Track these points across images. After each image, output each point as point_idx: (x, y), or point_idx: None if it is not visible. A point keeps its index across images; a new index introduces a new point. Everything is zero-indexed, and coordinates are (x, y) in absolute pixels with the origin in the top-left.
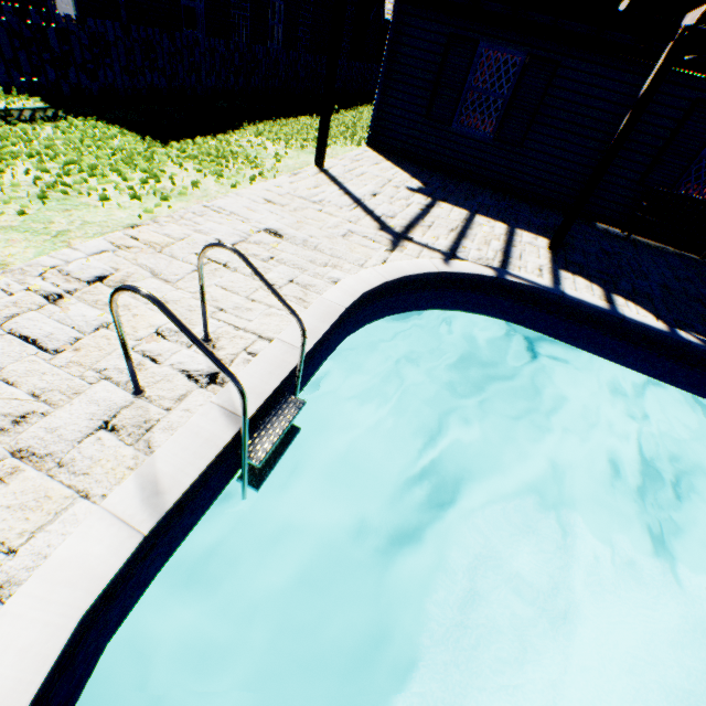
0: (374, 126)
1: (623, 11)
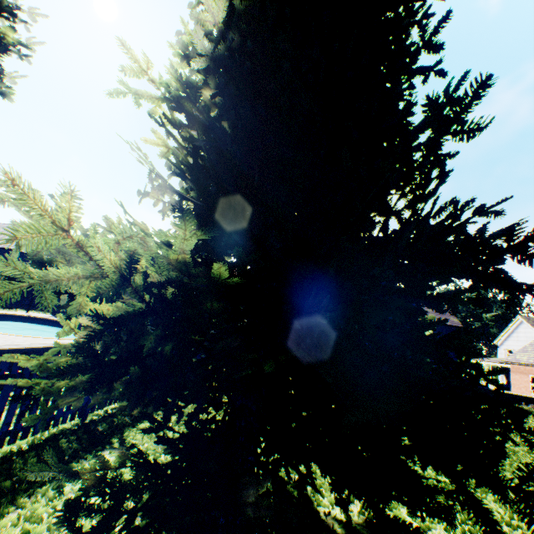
0: (54, 311)
1: None
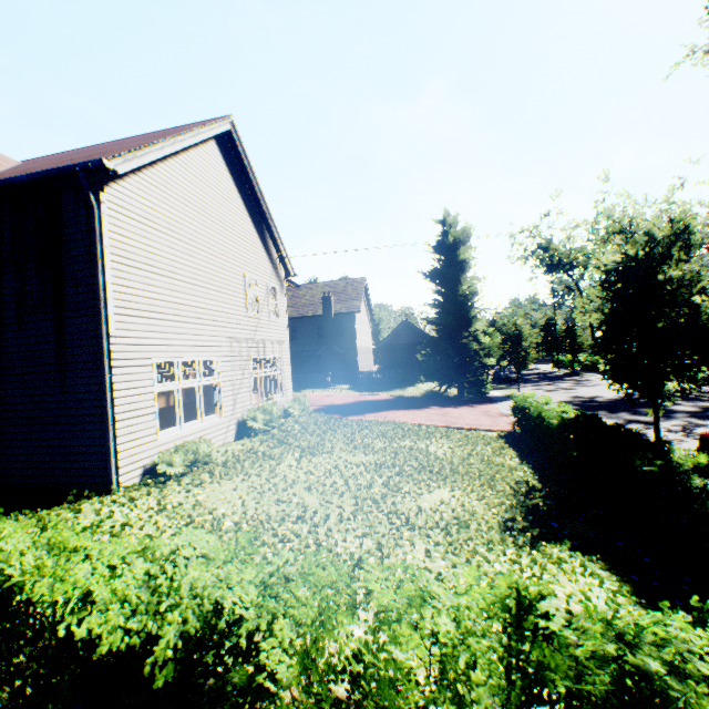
0: None
1: None
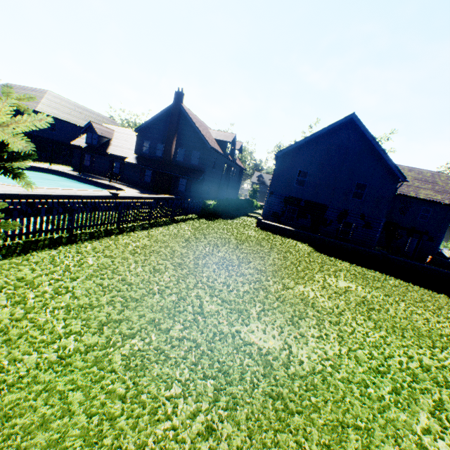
0: (73, 165)
1: (77, 148)
